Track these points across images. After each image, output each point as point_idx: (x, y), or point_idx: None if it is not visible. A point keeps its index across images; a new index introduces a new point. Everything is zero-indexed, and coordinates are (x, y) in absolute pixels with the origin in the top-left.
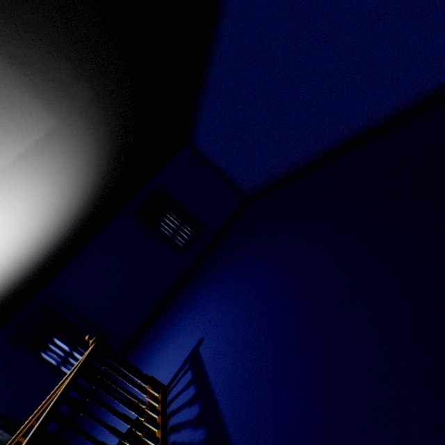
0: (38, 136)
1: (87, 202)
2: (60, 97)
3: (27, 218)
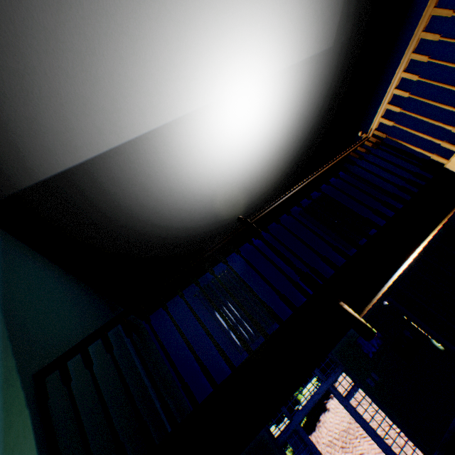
0: (324, 47)
1: (292, 160)
2: (342, 24)
3: (280, 127)
